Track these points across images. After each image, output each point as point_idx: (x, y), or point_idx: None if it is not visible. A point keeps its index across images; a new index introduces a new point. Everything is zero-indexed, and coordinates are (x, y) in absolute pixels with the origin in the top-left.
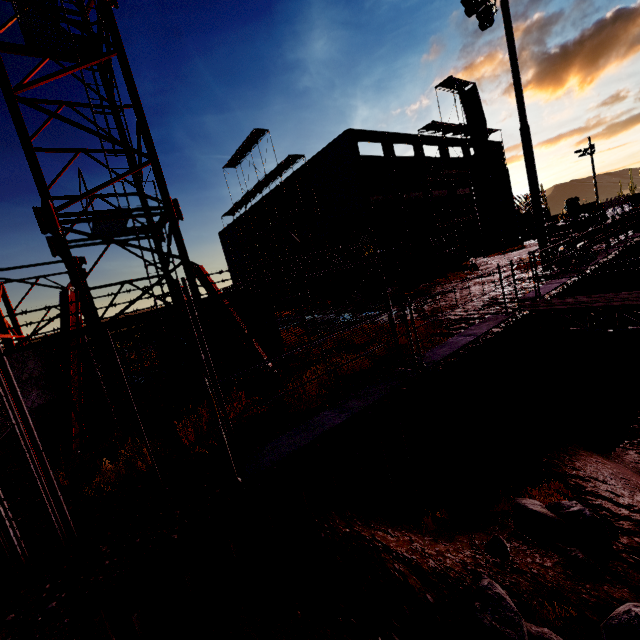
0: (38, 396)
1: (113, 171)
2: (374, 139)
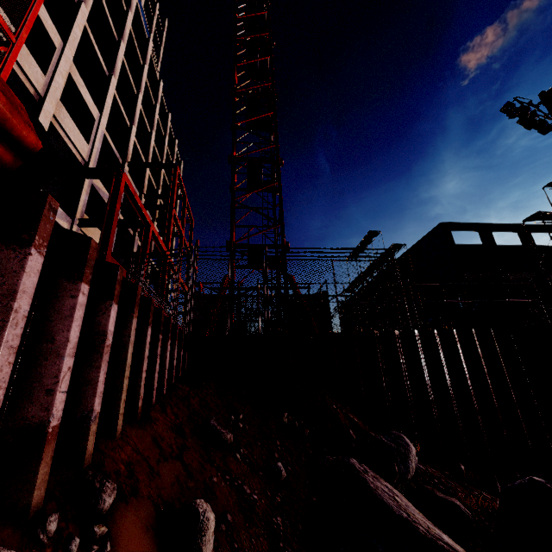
0: (199, 315)
1: (266, 235)
2: (469, 228)
